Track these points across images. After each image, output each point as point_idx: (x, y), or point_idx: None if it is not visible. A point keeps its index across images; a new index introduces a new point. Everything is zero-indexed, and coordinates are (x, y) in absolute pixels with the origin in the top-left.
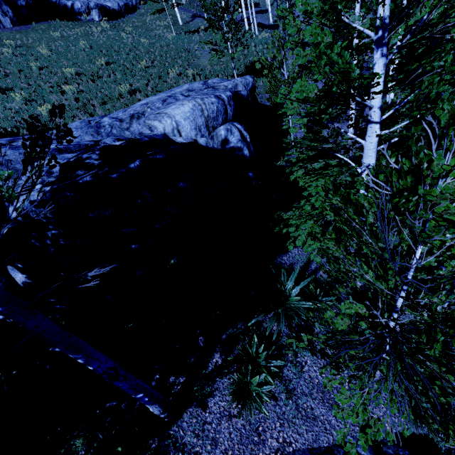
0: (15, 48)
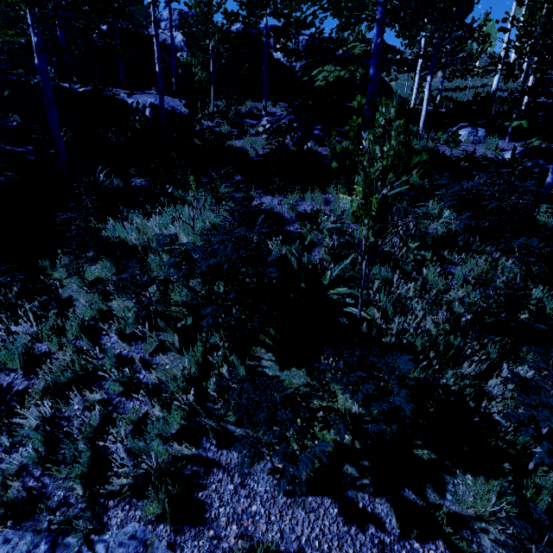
0: None
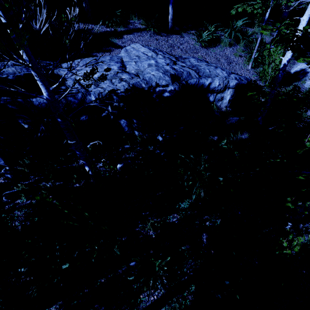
0: None
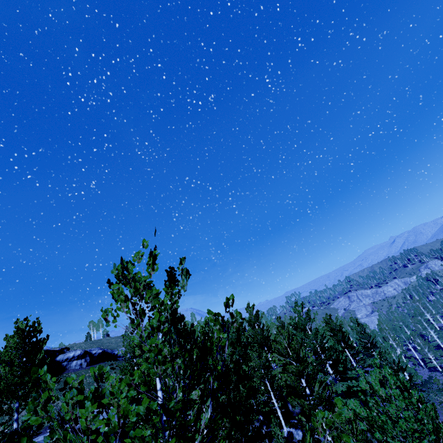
0: (89, 377)
